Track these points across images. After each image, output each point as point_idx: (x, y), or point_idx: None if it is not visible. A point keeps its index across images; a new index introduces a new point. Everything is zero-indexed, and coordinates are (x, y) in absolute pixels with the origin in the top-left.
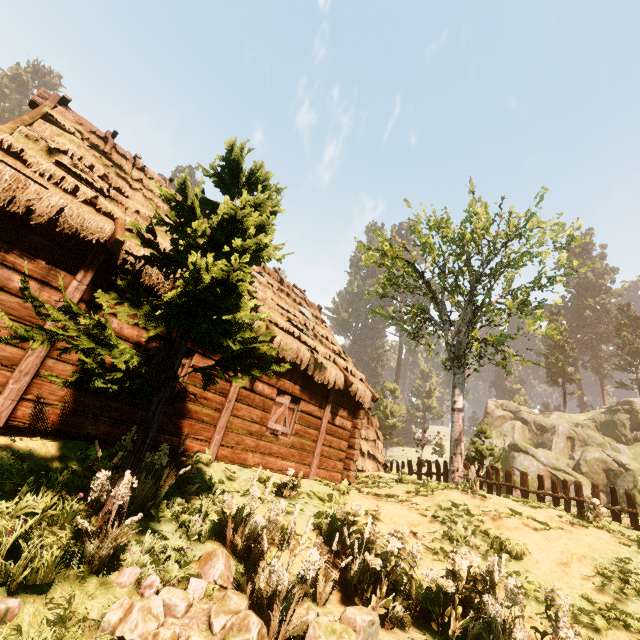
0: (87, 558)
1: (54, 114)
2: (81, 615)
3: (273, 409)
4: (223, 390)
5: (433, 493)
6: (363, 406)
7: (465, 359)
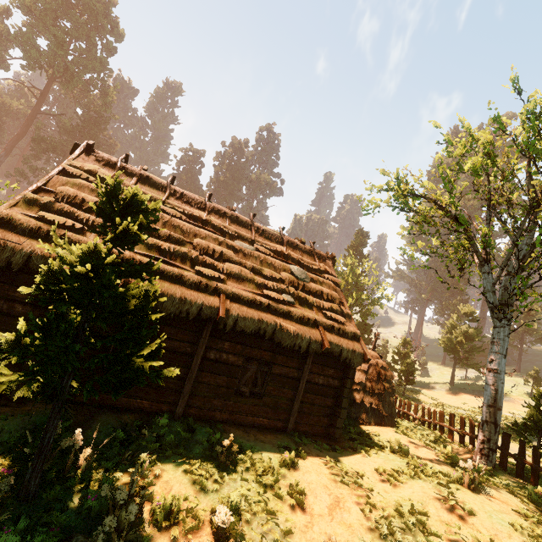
0: None
1: (67, 166)
2: None
3: (242, 373)
4: (186, 362)
5: (403, 482)
6: (351, 366)
7: (509, 310)
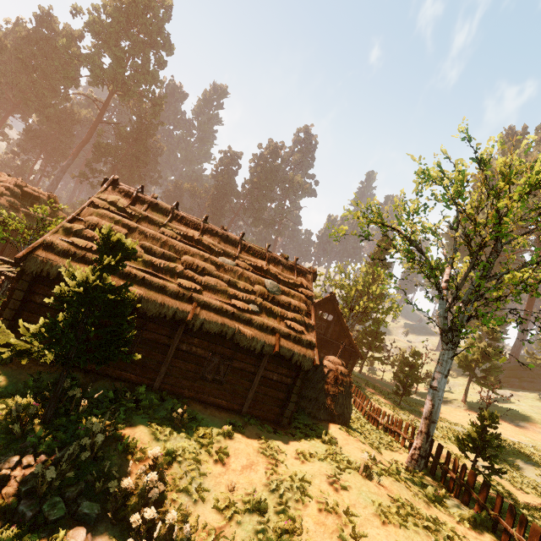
0: (13, 433)
1: (96, 199)
2: (0, 453)
3: (208, 363)
4: (164, 350)
5: (310, 461)
6: (302, 368)
7: (453, 335)
